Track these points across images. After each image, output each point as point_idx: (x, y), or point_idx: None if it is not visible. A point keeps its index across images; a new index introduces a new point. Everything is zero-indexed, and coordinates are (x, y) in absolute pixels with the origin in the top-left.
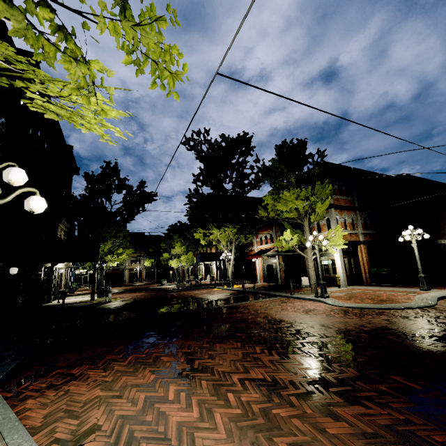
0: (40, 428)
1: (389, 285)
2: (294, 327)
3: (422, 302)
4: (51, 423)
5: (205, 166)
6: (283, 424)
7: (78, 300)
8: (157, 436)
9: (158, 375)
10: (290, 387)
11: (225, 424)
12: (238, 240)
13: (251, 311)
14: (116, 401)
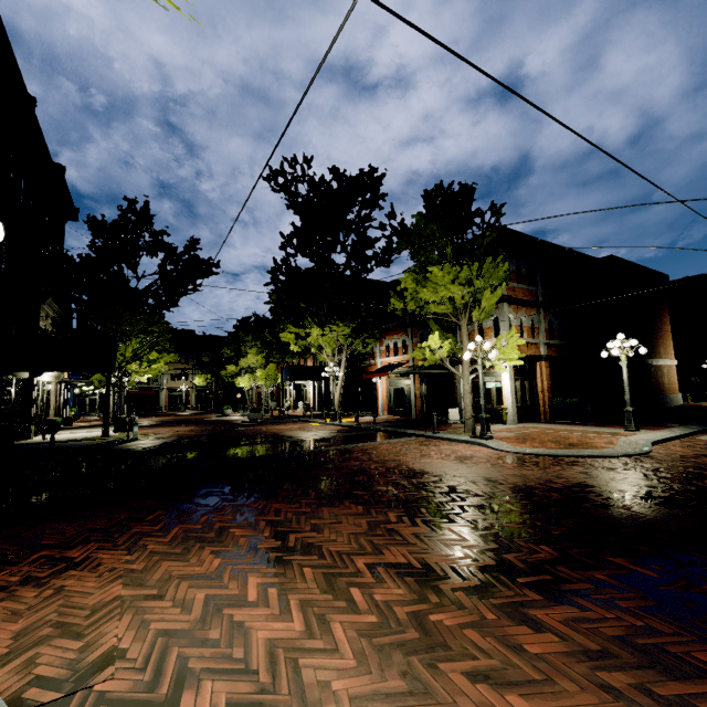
0: (6, 659)
1: (577, 423)
2: (445, 482)
3: (631, 448)
4: (27, 648)
5: (302, 221)
6: (450, 638)
7: (80, 436)
8: (231, 667)
9: (227, 560)
10: (454, 576)
11: (352, 641)
12: (352, 348)
13: (373, 457)
14: (153, 605)
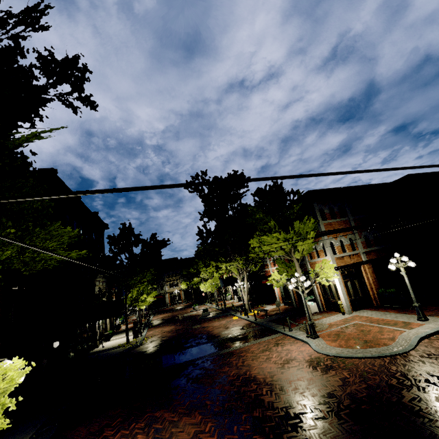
0: None
1: (398, 307)
2: (257, 391)
3: (401, 346)
4: None
5: (205, 208)
6: None
7: (118, 343)
8: None
9: None
10: None
11: None
12: (248, 269)
13: (239, 361)
14: None
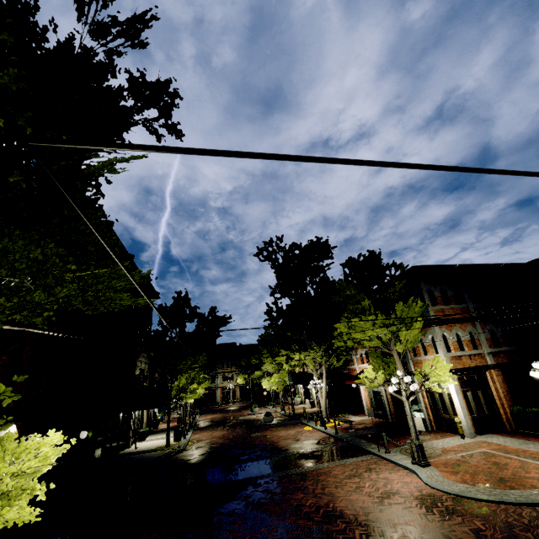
0: None
1: None
2: (346, 532)
3: None
4: None
5: (278, 281)
6: None
7: (155, 445)
8: None
9: None
10: None
11: None
12: (328, 363)
13: (318, 487)
14: None
